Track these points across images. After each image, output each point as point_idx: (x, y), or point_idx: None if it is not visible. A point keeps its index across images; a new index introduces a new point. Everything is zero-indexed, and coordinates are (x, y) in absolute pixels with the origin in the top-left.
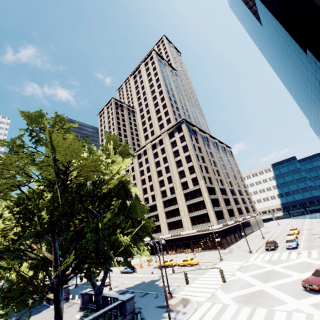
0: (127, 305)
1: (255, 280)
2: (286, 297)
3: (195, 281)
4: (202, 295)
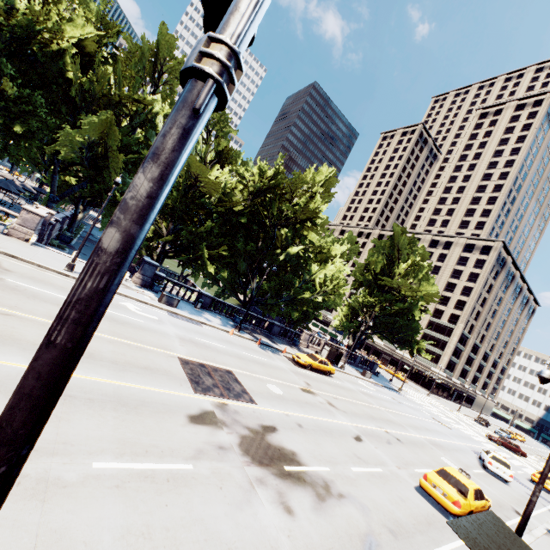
0: (375, 365)
1: (454, 417)
2: (470, 430)
3: (406, 388)
4: (414, 395)
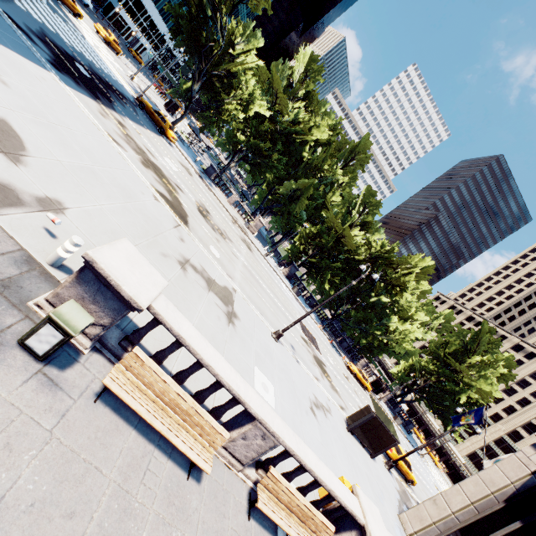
0: (411, 424)
1: None
2: None
3: (433, 467)
4: (435, 473)
